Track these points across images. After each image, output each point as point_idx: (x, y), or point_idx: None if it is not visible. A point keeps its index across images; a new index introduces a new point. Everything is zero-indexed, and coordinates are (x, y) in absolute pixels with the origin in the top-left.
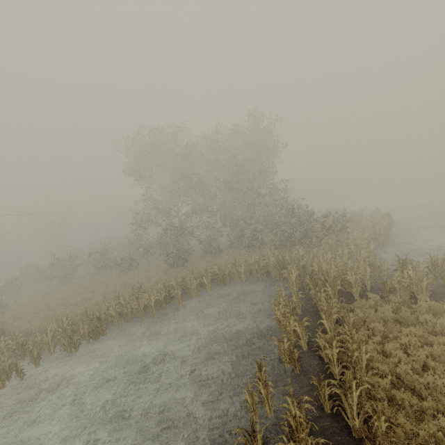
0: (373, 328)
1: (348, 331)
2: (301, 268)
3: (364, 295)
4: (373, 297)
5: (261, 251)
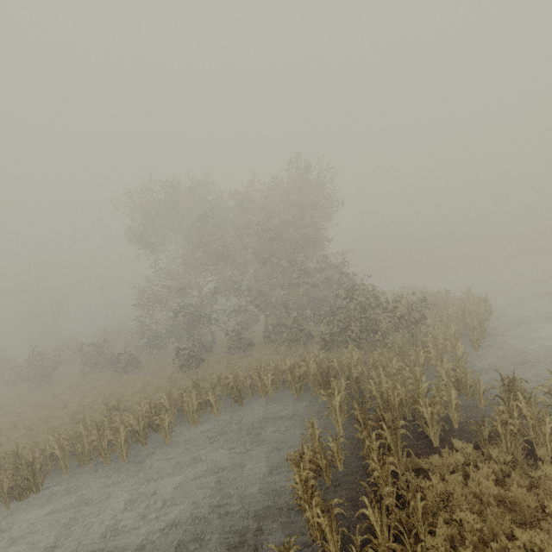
0: (460, 519)
1: (408, 543)
2: (354, 382)
3: (448, 437)
4: (462, 448)
5: (307, 348)
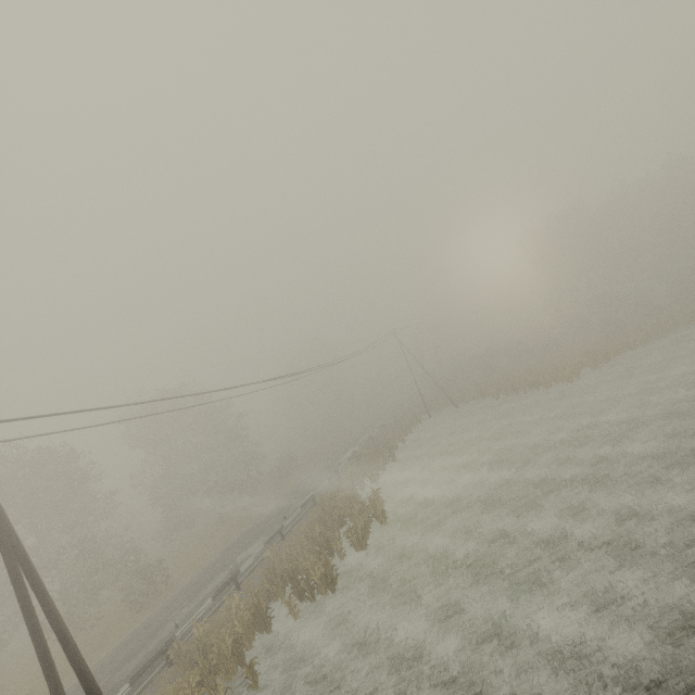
0: None
1: None
2: None
3: None
4: None
5: None
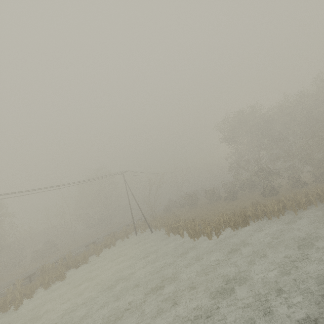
0: None
1: None
2: None
3: None
4: None
5: None
